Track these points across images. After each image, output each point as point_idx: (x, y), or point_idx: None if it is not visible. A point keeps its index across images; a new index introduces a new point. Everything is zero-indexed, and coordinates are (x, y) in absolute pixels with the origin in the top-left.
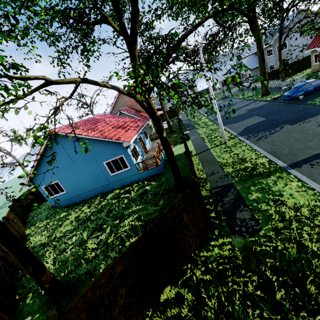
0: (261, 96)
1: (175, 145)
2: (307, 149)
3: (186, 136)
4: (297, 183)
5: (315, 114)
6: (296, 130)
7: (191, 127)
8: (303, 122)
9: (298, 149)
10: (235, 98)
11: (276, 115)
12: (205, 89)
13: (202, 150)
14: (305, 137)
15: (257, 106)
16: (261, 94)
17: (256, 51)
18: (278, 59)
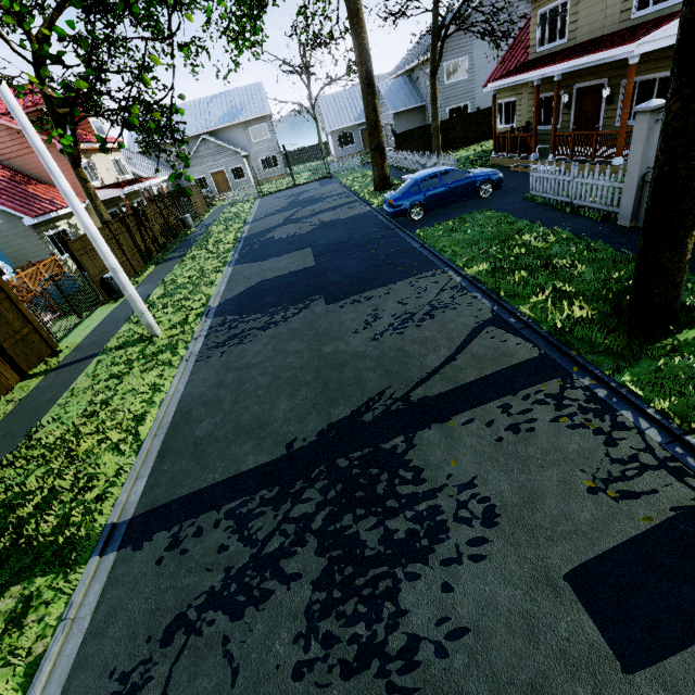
0: (374, 190)
1: (69, 314)
2: (250, 436)
3: (112, 286)
4: (0, 692)
5: (399, 275)
6: (316, 328)
7: (179, 253)
8: (355, 299)
9: (235, 428)
10: (340, 184)
11: (341, 256)
12: (312, 145)
13: (82, 353)
14: (299, 369)
15: (342, 217)
16: (374, 184)
17: (409, 68)
18: (446, 101)
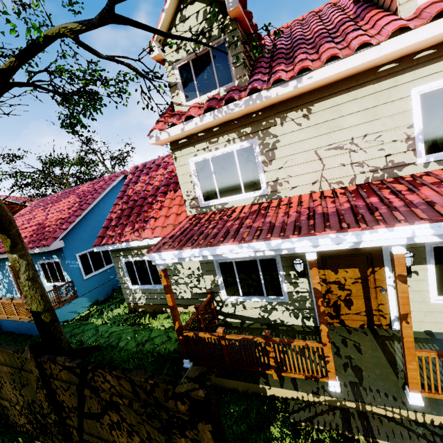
0: None
1: None
2: None
3: None
4: None
5: None
6: None
7: None
8: None
9: None
10: None
11: None
12: None
13: None
14: None
15: None
16: None
17: None
18: None
